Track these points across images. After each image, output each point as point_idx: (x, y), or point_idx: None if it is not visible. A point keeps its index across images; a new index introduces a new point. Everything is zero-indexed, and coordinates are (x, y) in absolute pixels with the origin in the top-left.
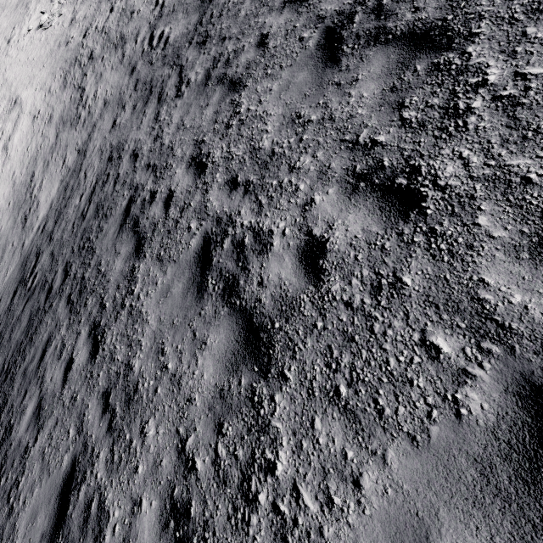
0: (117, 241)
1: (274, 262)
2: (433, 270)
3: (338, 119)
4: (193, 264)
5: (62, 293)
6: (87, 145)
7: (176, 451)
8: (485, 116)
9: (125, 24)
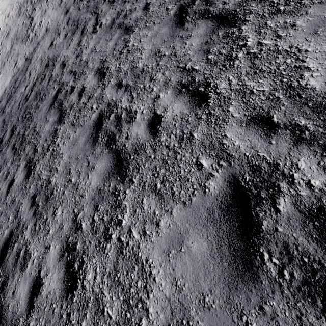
0: (48, 114)
1: (135, 127)
2: (207, 131)
3: (178, 55)
4: (92, 127)
5: (9, 143)
6: (32, 55)
7: (71, 221)
8: (242, 61)
9: None
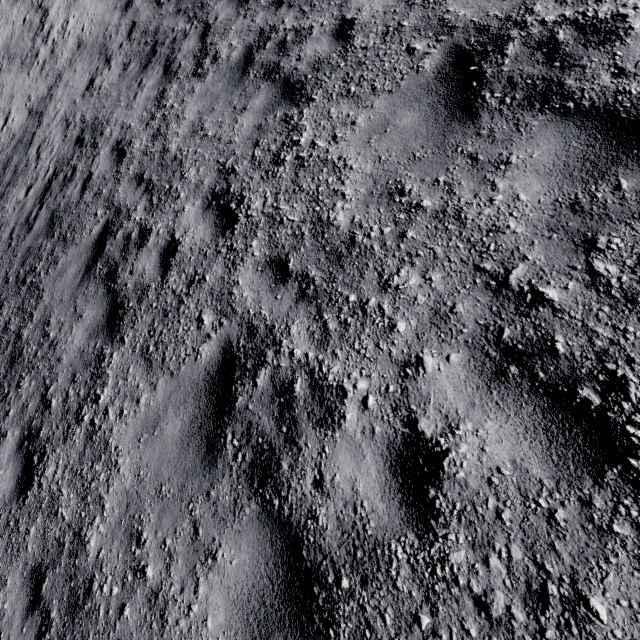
0: (79, 293)
1: (345, 453)
2: None
3: (471, 223)
4: (202, 392)
5: None
6: (45, 105)
7: None
8: None
9: None
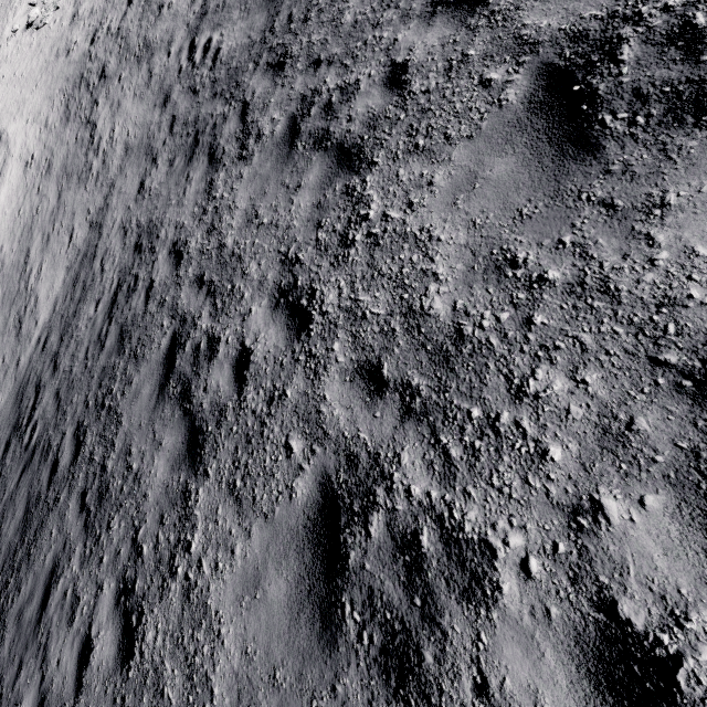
0: (156, 416)
1: (512, 646)
2: None
3: (628, 296)
4: (304, 543)
5: (72, 483)
6: (103, 216)
7: None
8: None
9: (150, 24)
